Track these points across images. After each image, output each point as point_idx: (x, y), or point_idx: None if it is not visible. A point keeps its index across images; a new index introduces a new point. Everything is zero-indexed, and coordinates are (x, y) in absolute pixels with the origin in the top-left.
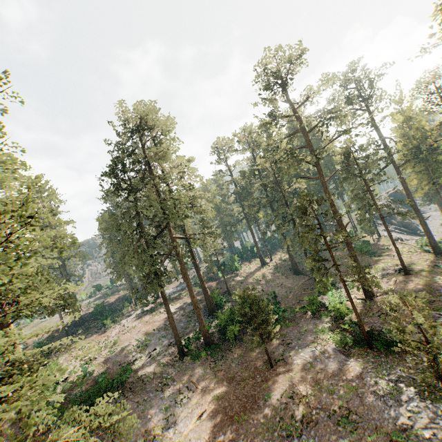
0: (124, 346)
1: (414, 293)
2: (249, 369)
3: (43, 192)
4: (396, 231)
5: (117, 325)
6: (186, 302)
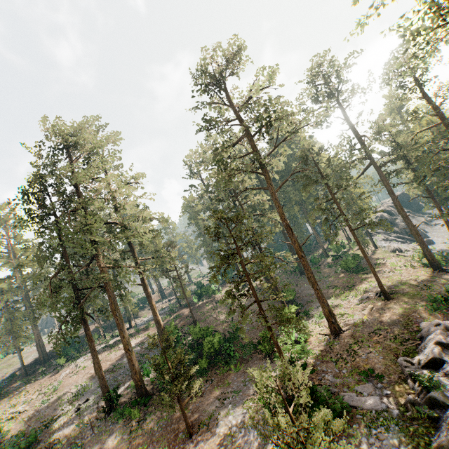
0: (62, 394)
1: (387, 327)
2: (168, 437)
3: (9, 220)
4: (397, 239)
5: (72, 364)
6: (150, 334)
